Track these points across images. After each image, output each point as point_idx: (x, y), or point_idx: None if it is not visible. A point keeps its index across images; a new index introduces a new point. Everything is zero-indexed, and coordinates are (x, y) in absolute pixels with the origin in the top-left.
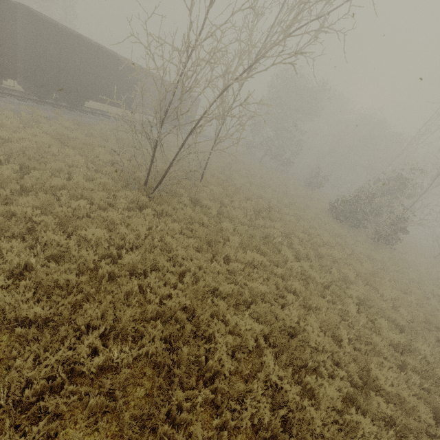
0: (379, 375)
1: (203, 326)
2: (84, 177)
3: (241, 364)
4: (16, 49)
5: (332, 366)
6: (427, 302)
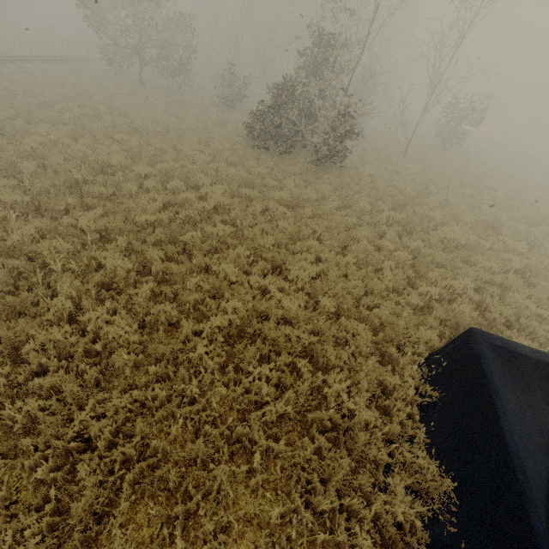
0: None
1: None
2: None
3: None
4: None
5: None
6: (379, 243)
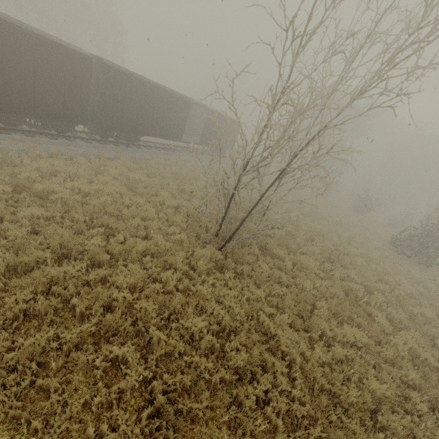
0: None
1: None
2: (159, 231)
3: None
4: (88, 97)
5: None
6: None
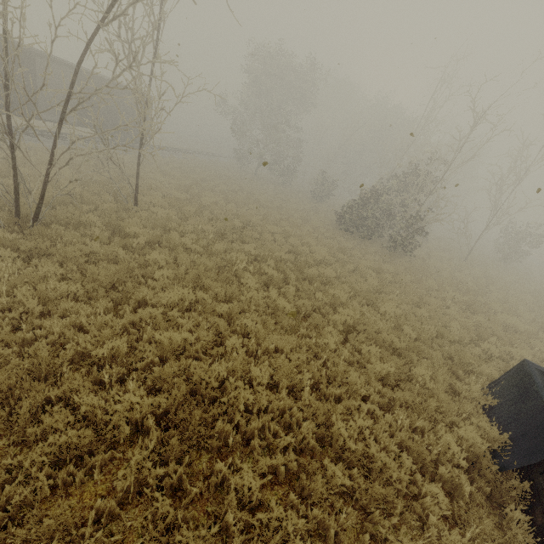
0: (341, 429)
1: (15, 427)
2: None
3: (97, 473)
4: None
5: (278, 432)
6: (445, 312)
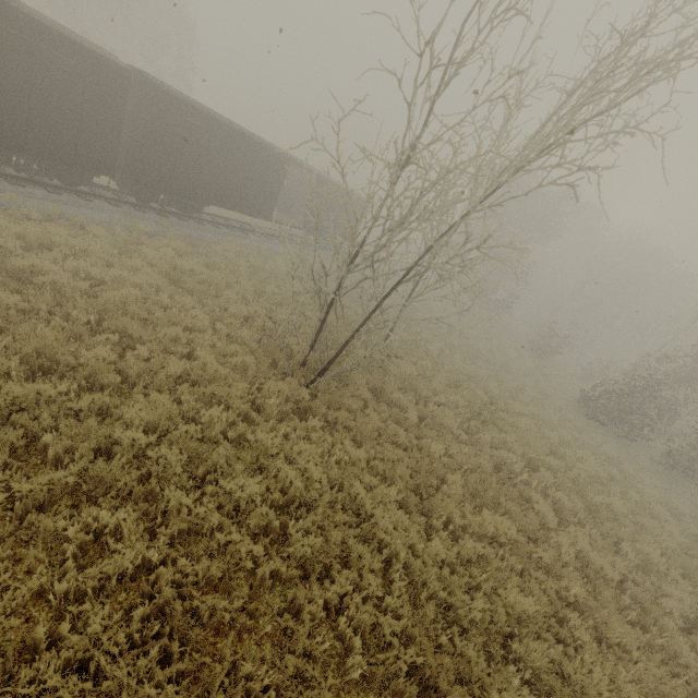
0: None
1: None
2: (211, 350)
3: None
4: (120, 133)
5: None
6: None
